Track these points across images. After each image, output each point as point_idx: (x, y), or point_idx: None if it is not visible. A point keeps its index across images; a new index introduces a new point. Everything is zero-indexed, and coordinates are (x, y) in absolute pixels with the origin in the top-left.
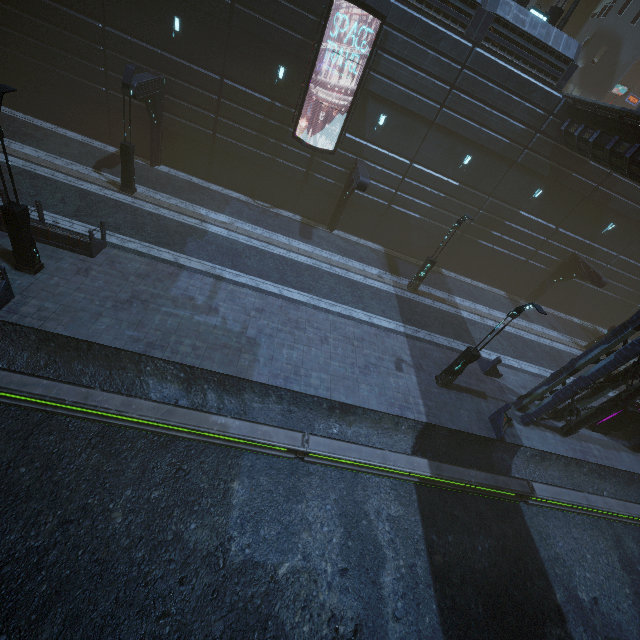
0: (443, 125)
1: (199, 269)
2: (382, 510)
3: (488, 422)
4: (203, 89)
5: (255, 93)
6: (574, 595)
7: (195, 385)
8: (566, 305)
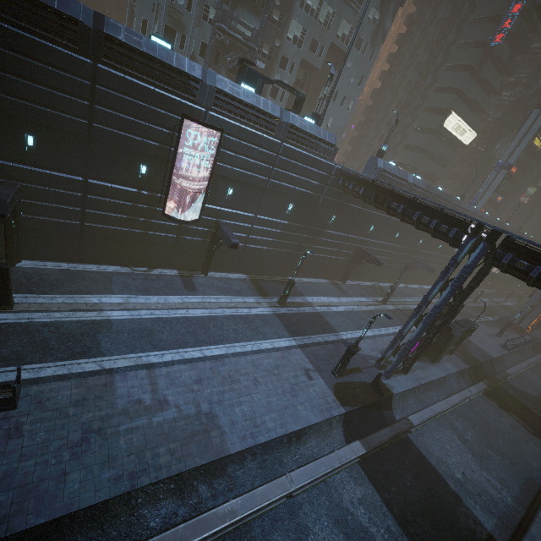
0: (272, 189)
1: (127, 366)
2: (353, 499)
3: (372, 389)
4: (65, 189)
5: (121, 186)
6: (456, 478)
7: (186, 488)
8: (361, 276)
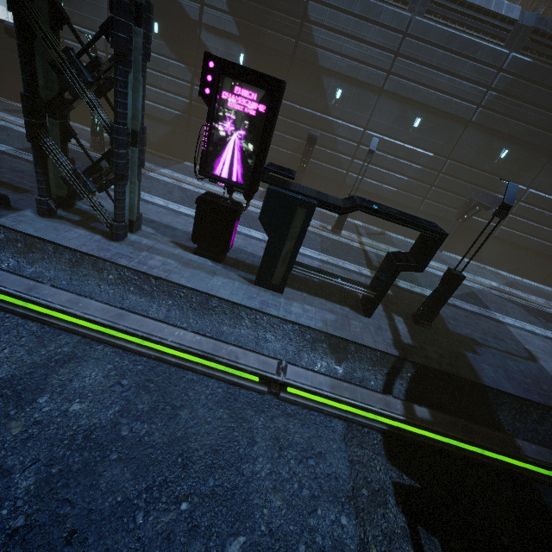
0: None
1: None
2: None
3: None
4: None
5: None
6: None
7: None
8: None
